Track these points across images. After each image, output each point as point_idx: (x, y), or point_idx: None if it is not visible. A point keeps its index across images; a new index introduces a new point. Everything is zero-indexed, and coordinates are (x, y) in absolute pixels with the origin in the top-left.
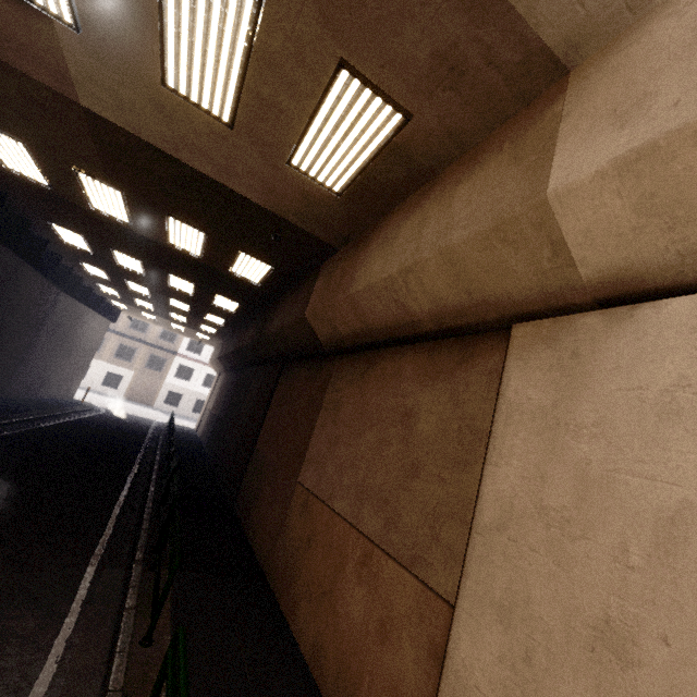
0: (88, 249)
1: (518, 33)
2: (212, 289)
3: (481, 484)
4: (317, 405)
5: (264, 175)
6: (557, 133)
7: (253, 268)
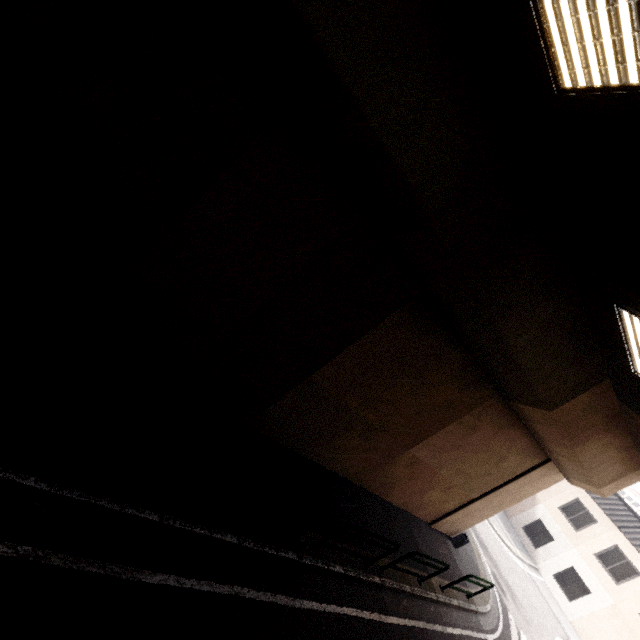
0: None
1: None
2: None
3: (505, 486)
4: (455, 416)
5: None
6: (619, 479)
7: None
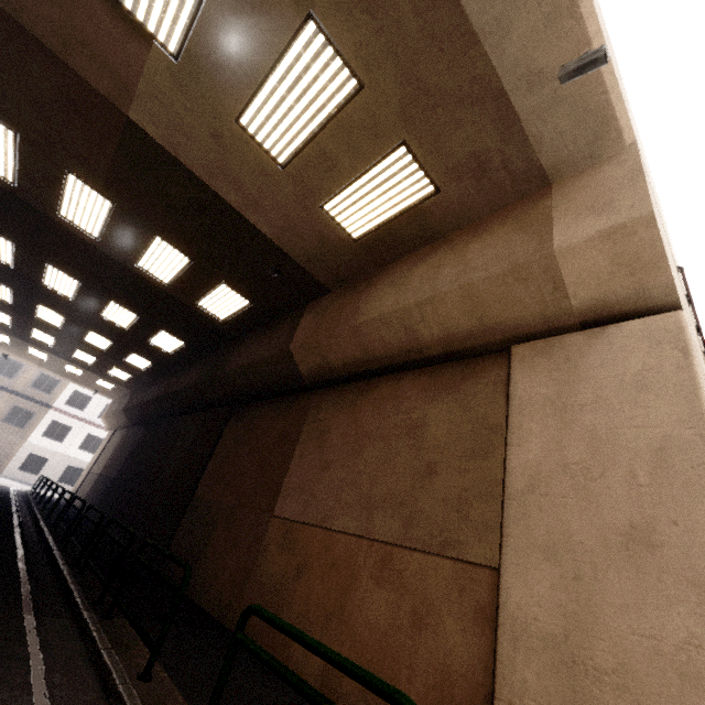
0: (11, 261)
1: (527, 154)
2: (160, 323)
3: (507, 461)
4: (293, 438)
5: (290, 214)
6: (551, 216)
7: (227, 302)
